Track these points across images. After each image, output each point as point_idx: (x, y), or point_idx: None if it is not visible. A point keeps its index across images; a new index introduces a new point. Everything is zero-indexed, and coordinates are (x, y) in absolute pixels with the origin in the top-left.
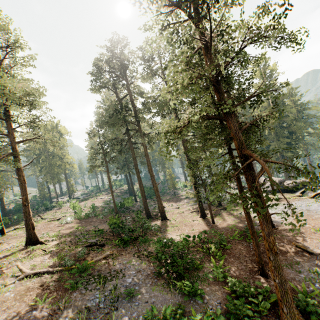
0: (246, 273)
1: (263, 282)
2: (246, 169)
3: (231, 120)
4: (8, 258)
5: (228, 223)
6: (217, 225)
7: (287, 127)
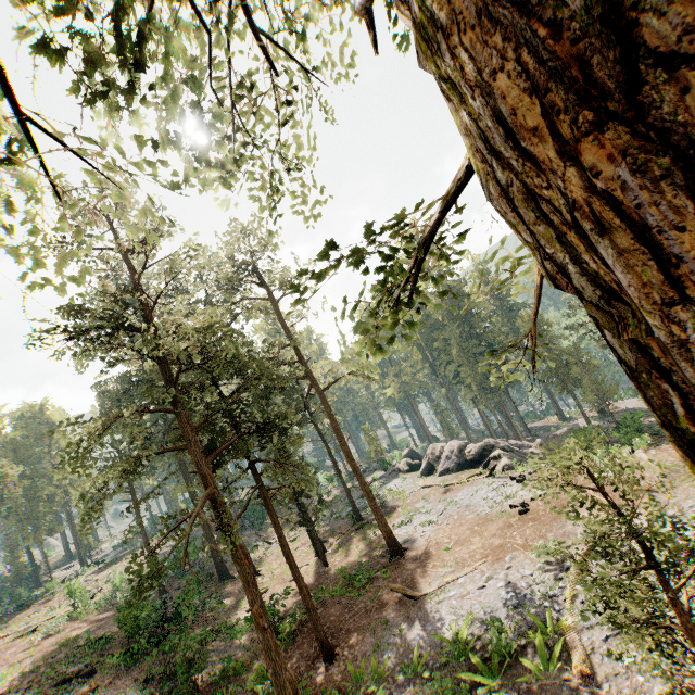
0: (307, 661)
1: (321, 671)
2: (215, 514)
3: (190, 449)
4: None
5: (348, 561)
6: (331, 570)
7: (478, 335)
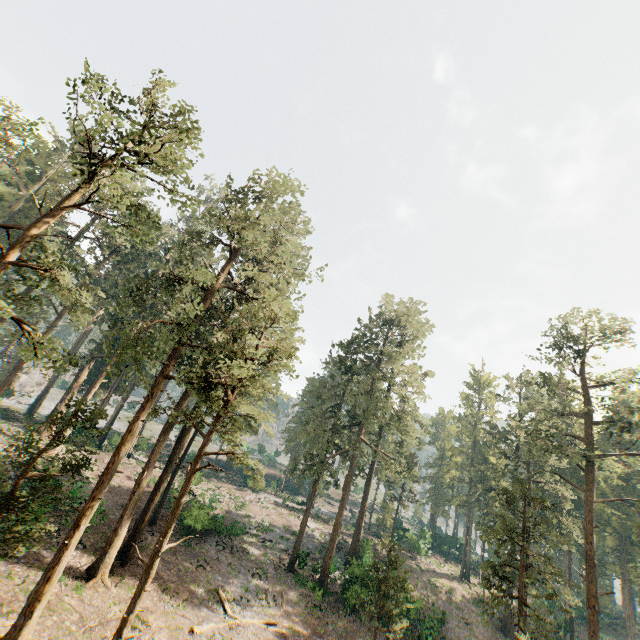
0: None
1: None
2: None
3: None
4: (6, 436)
5: None
6: None
7: None
